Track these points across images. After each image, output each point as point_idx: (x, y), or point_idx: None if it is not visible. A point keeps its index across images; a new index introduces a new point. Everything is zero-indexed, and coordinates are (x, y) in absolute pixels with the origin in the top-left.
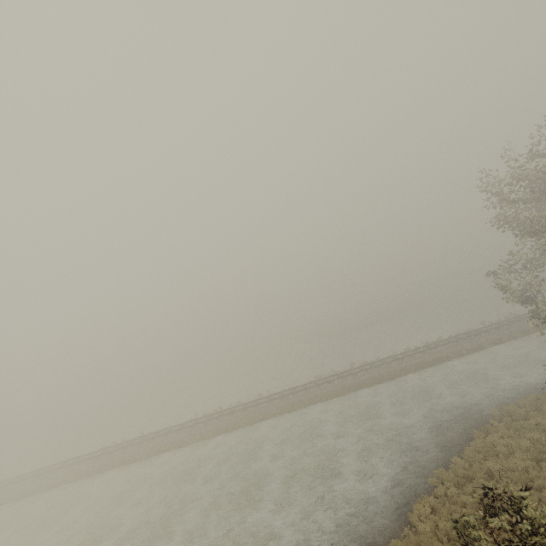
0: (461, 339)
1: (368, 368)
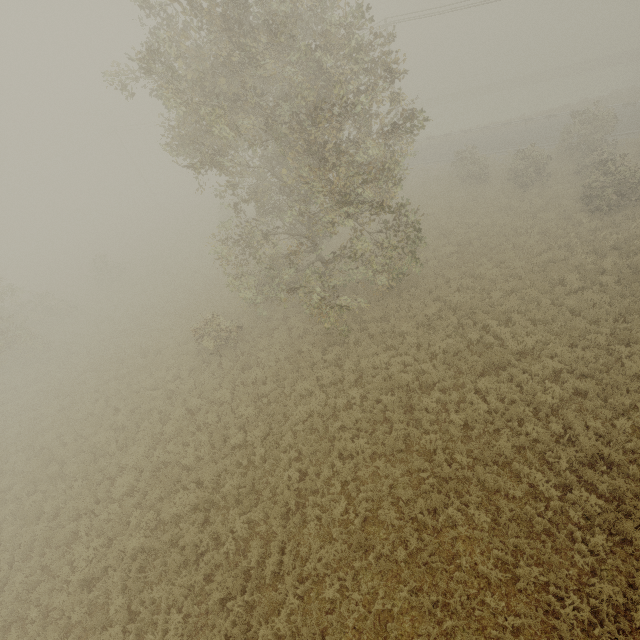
0: None
1: None
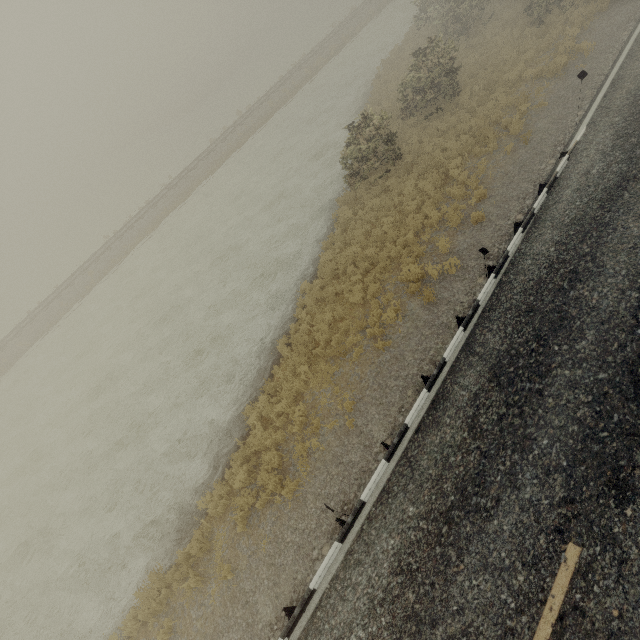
0: (325, 44)
1: (260, 105)
